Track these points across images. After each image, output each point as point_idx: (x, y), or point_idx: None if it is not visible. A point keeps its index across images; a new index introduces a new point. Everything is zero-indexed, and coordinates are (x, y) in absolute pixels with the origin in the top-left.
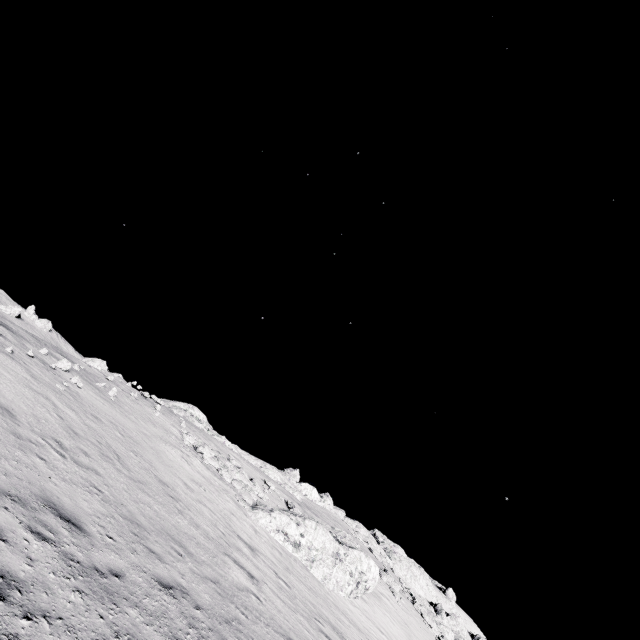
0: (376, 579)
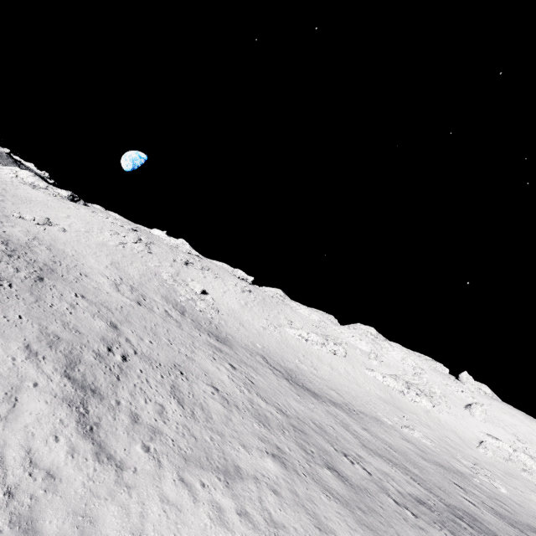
0: (24, 174)
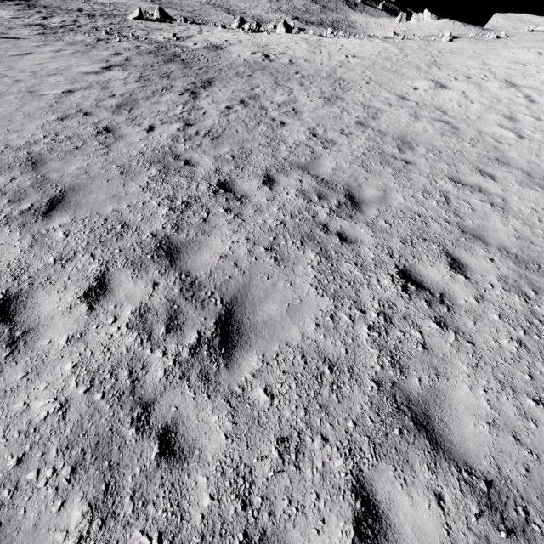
0: None
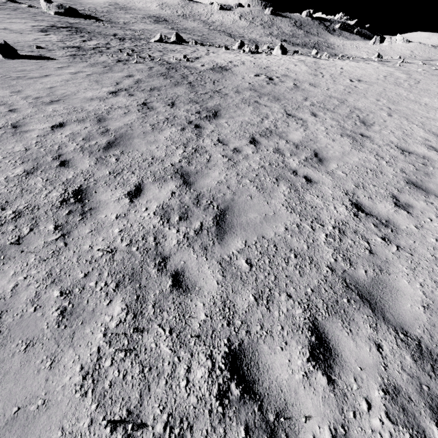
0: None
